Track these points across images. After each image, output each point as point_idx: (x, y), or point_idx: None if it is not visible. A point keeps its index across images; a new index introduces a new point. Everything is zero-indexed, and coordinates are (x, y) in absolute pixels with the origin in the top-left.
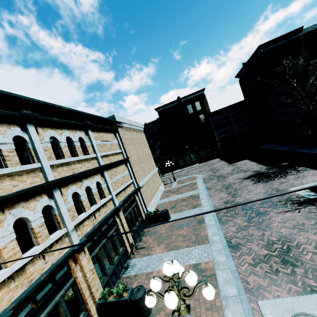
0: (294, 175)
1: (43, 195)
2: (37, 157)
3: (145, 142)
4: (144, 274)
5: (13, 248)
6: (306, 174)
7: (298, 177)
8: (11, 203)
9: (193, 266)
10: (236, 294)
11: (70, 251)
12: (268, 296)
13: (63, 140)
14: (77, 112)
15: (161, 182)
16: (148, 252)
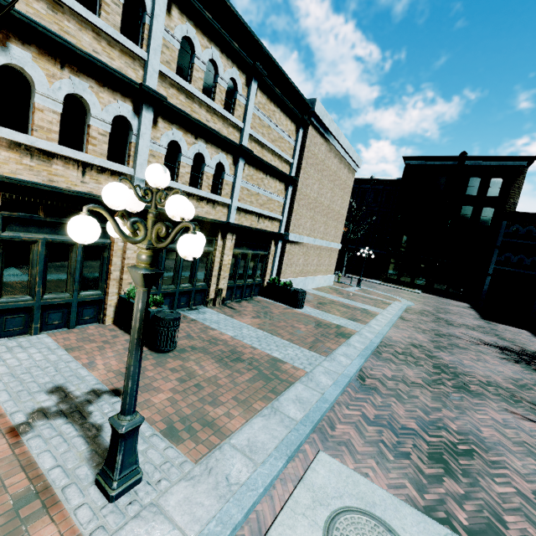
0: None
1: (128, 100)
2: (148, 44)
3: (346, 191)
4: (204, 325)
5: (51, 121)
6: None
7: None
8: (78, 68)
9: (272, 359)
10: (295, 419)
11: None
12: (347, 462)
13: (203, 59)
14: (250, 34)
15: (333, 271)
16: (233, 315)
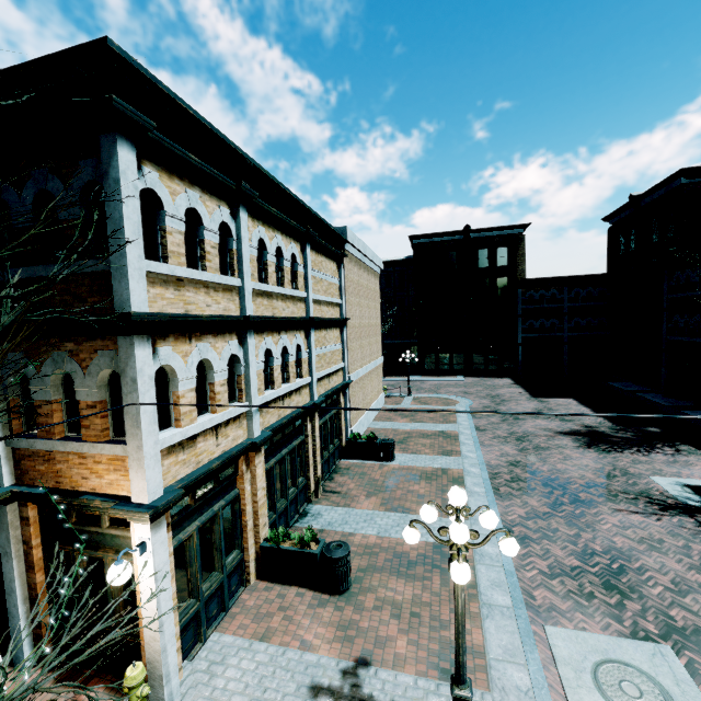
0: (667, 455)
1: (233, 335)
2: (240, 269)
3: (377, 299)
4: (337, 532)
5: (190, 402)
6: (694, 460)
7: (676, 462)
8: (199, 331)
9: (433, 546)
10: (509, 606)
11: (248, 443)
12: (566, 625)
13: (272, 252)
14: (302, 205)
15: (382, 389)
16: (347, 503)
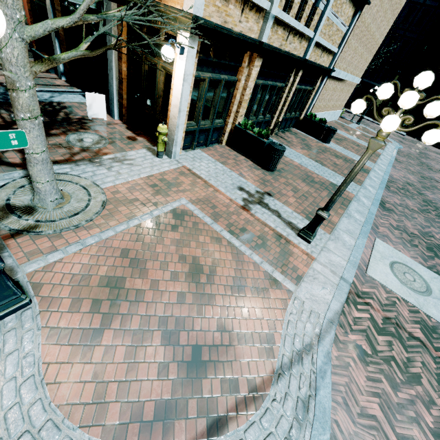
0: None
1: None
2: None
3: (395, 13)
4: None
5: None
6: None
7: None
8: None
9: (331, 183)
10: (361, 221)
11: (257, 39)
12: (390, 244)
13: None
14: None
15: (342, 106)
16: (288, 145)
